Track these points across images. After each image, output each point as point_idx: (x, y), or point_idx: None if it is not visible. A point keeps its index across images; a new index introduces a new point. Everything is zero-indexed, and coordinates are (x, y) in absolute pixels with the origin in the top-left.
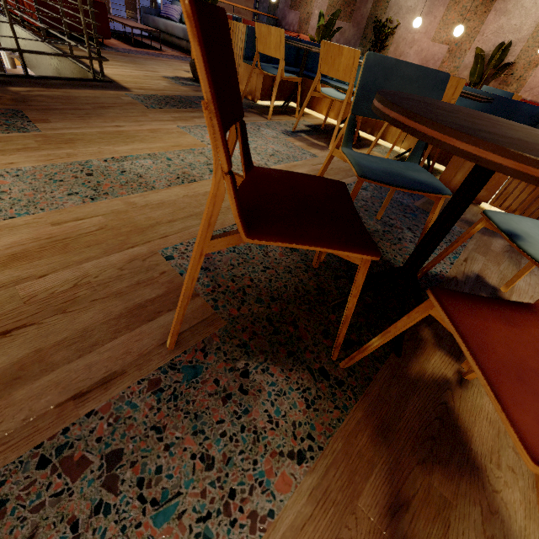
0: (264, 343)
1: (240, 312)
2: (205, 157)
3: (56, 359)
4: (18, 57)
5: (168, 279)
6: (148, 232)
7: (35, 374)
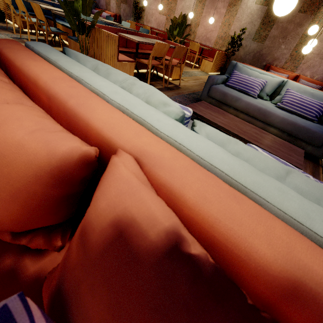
0: None
1: None
2: None
3: None
4: None
5: None
6: None
7: None
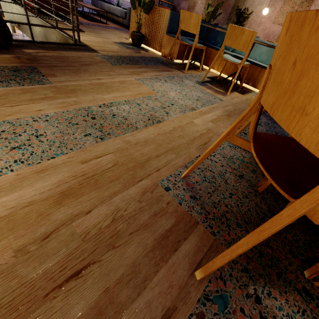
0: (258, 266)
1: (230, 236)
2: (159, 102)
3: (121, 298)
4: (17, 25)
5: (173, 208)
6: (146, 167)
7: (111, 318)
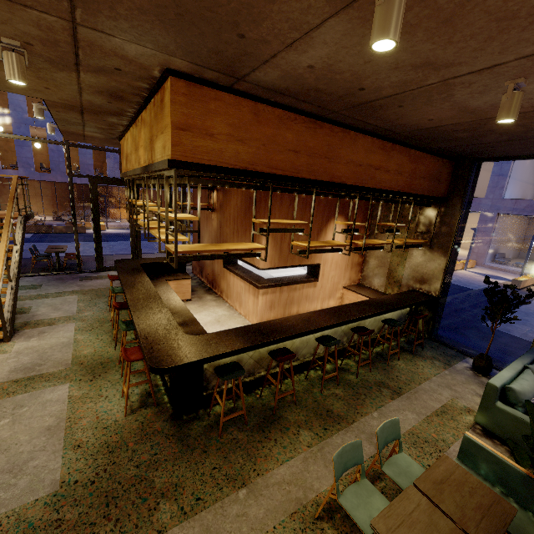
0: None
1: None
2: None
3: None
4: (57, 127)
5: None
6: None
7: None
